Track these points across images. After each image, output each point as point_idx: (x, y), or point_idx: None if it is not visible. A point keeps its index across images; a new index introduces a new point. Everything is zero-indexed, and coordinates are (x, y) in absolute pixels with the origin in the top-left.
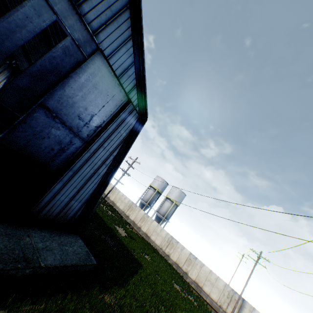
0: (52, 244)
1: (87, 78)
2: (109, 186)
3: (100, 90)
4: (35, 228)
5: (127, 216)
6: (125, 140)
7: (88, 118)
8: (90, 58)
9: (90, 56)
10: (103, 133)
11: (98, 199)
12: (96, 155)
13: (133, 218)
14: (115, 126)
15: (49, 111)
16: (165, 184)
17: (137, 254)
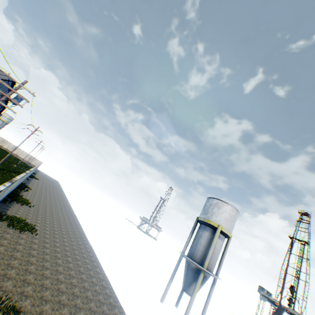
0: None
1: None
2: None
3: None
4: None
5: None
6: None
7: None
8: None
9: None
10: None
11: None
12: None
13: None
14: None
15: None
16: None
17: None
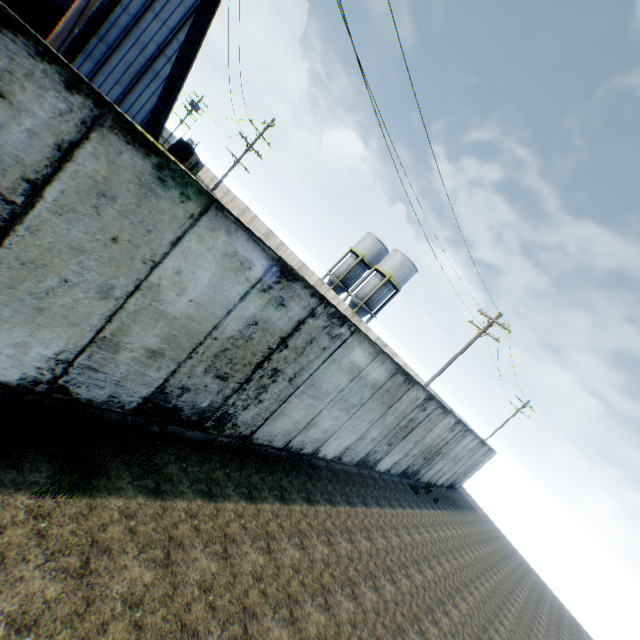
0: None
1: None
2: (274, 242)
3: None
4: None
5: None
6: (197, 11)
7: None
8: None
9: None
10: None
11: (162, 126)
12: (143, 28)
13: None
14: None
15: None
16: (380, 248)
17: None
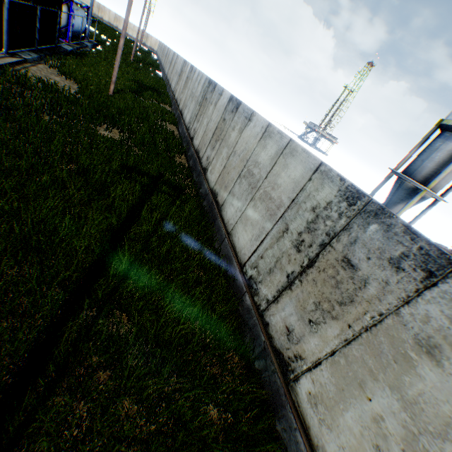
0: None
1: None
2: None
3: None
4: None
5: None
6: None
7: None
8: None
9: None
10: None
11: None
12: None
13: None
14: None
15: None
16: None
17: None
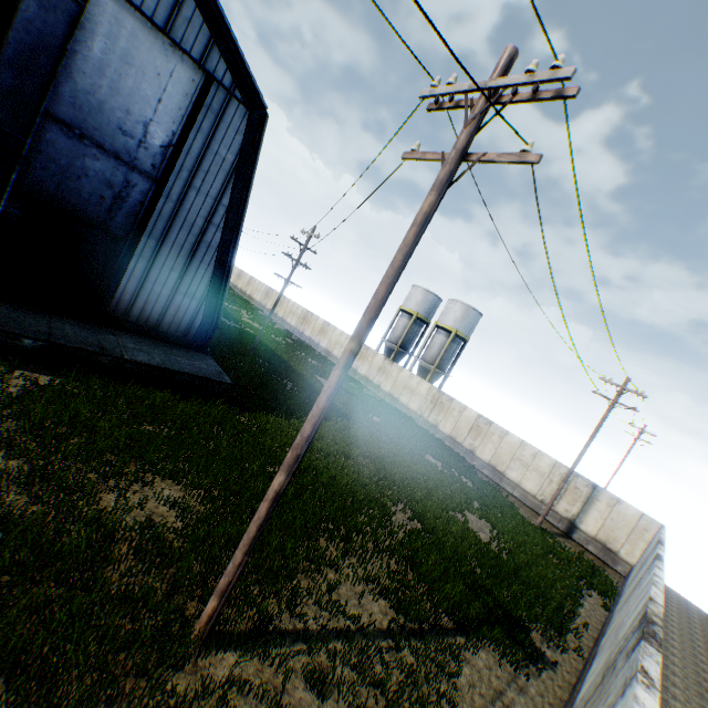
0: (153, 350)
1: (104, 48)
2: (317, 323)
3: (141, 69)
4: (129, 333)
5: (354, 371)
6: (237, 169)
7: (140, 131)
8: (93, 6)
9: (88, 1)
10: (183, 160)
11: (224, 293)
12: (187, 207)
13: (364, 372)
14: (203, 143)
15: (67, 127)
16: (432, 300)
17: (348, 408)
